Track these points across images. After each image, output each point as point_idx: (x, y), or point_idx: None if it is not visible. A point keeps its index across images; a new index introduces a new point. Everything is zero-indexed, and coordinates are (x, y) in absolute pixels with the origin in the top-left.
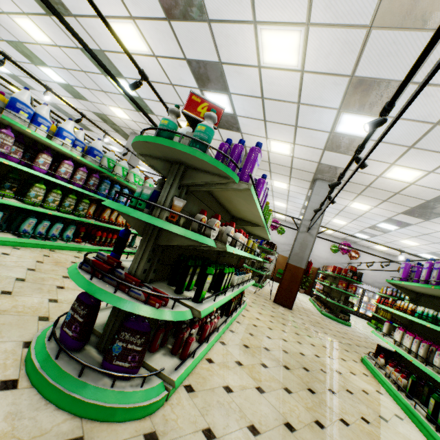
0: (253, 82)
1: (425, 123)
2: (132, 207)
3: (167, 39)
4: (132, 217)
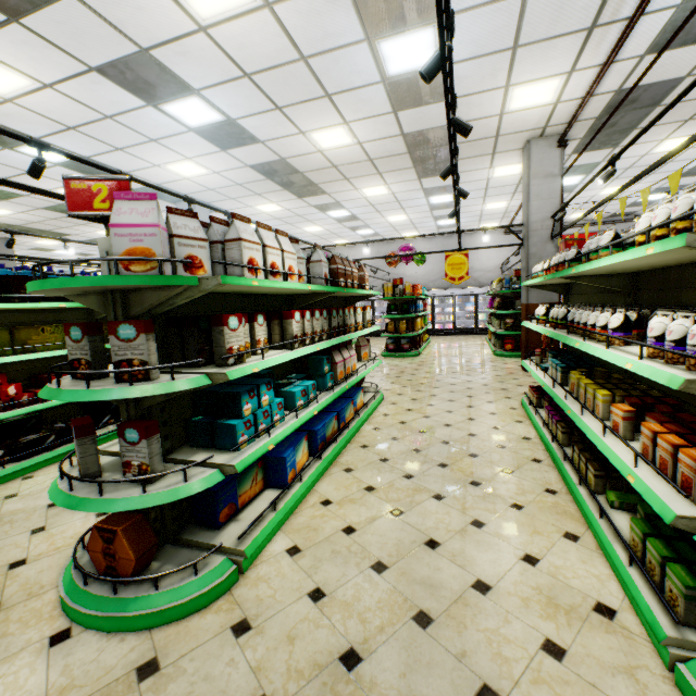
0: None
1: (67, 131)
2: None
3: None
4: None
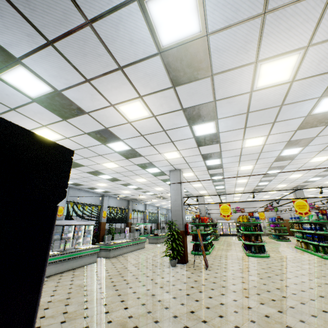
0: (282, 179)
1: None
2: (325, 232)
3: (257, 179)
4: (323, 233)
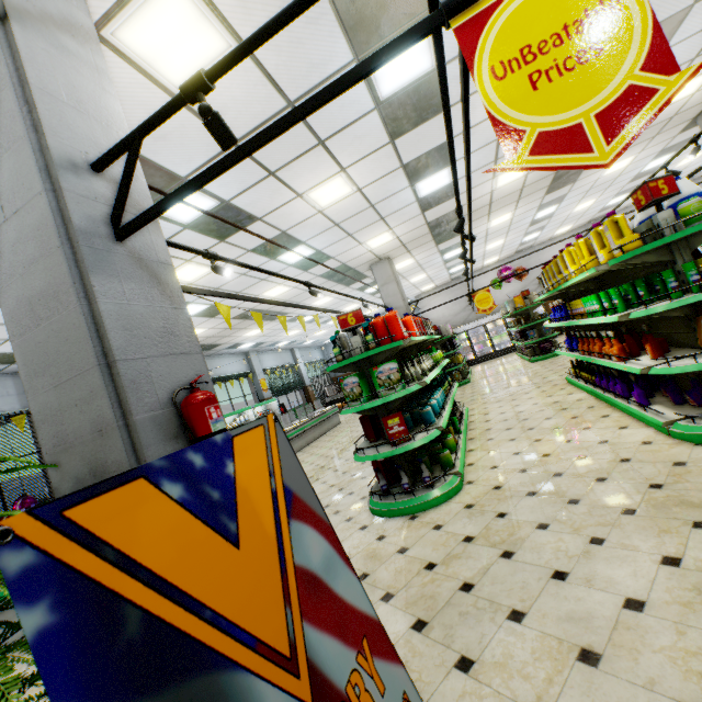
0: None
1: None
2: None
3: None
4: None
